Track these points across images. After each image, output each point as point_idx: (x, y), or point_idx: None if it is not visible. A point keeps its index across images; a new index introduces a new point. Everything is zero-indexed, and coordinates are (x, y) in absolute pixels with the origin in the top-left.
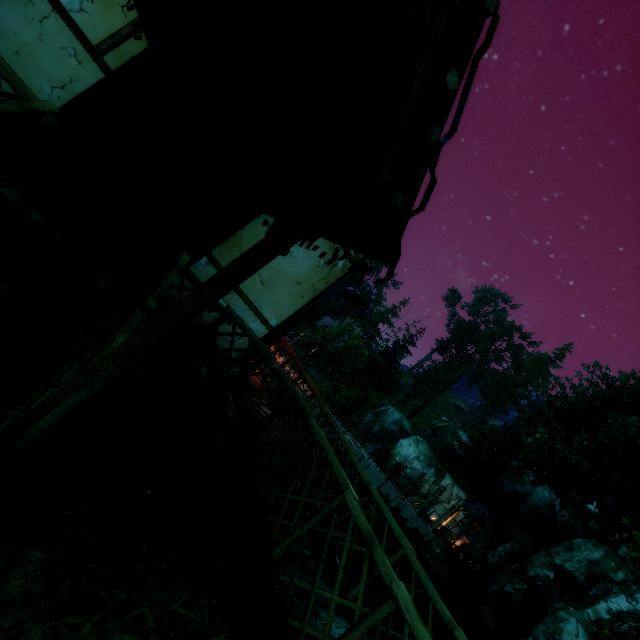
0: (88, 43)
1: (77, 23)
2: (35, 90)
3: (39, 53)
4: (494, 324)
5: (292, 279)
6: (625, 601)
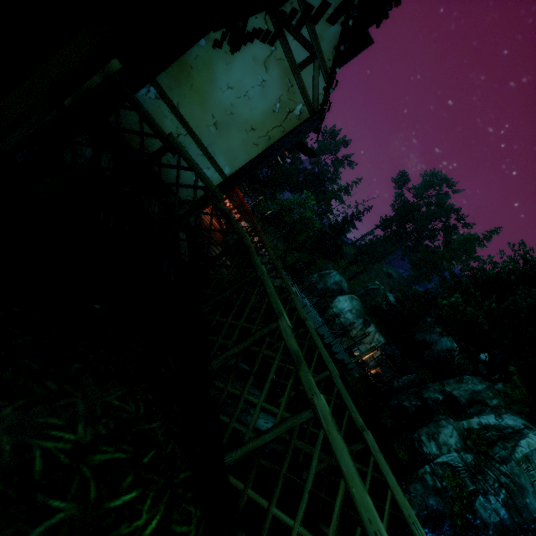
0: None
1: None
2: None
3: None
4: (435, 206)
5: (246, 124)
6: (493, 418)
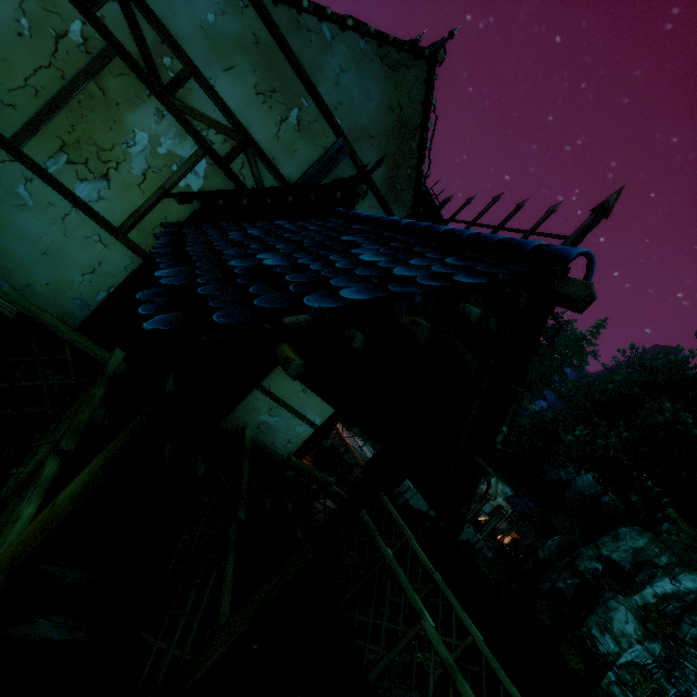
0: (111, 227)
1: (97, 211)
2: (67, 281)
3: (66, 247)
4: None
5: None
6: (669, 584)
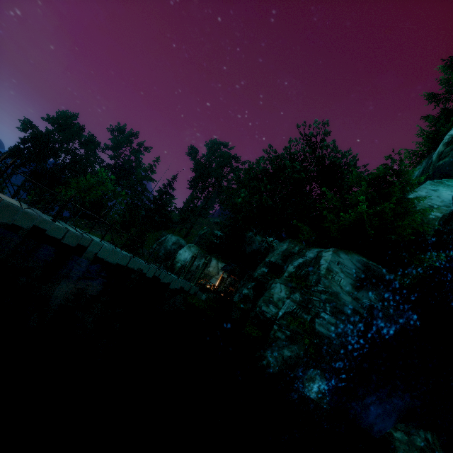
0: None
1: None
2: None
3: None
4: (219, 158)
5: None
6: (301, 259)
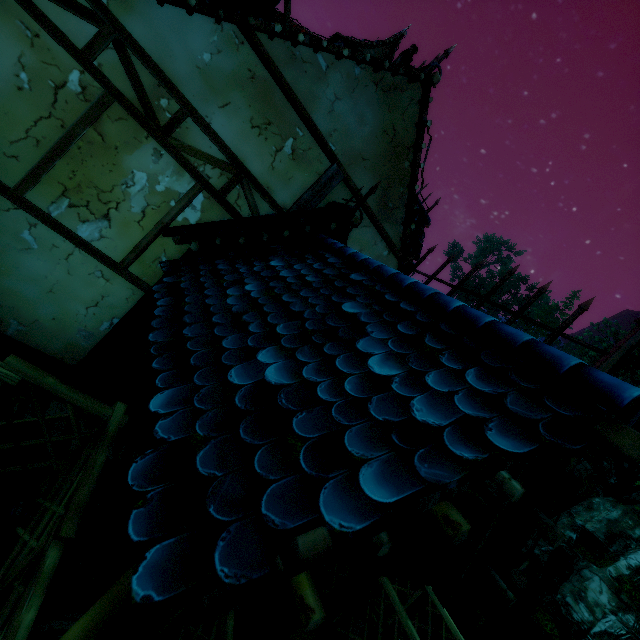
0: (113, 263)
1: (99, 249)
2: (72, 315)
3: (70, 284)
4: (499, 278)
5: None
6: None
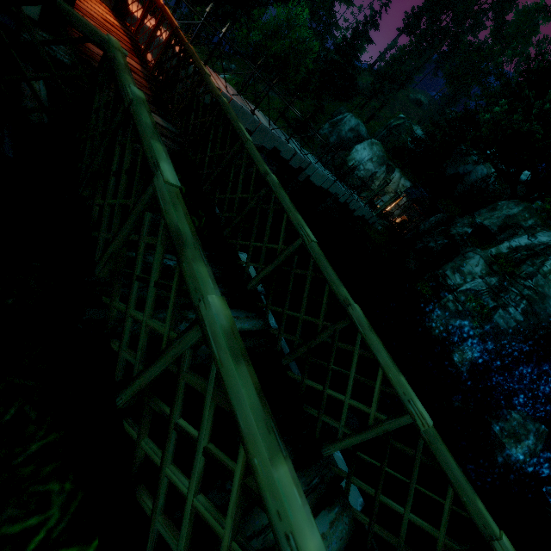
0: None
1: None
2: None
3: None
4: None
5: None
6: (526, 239)
